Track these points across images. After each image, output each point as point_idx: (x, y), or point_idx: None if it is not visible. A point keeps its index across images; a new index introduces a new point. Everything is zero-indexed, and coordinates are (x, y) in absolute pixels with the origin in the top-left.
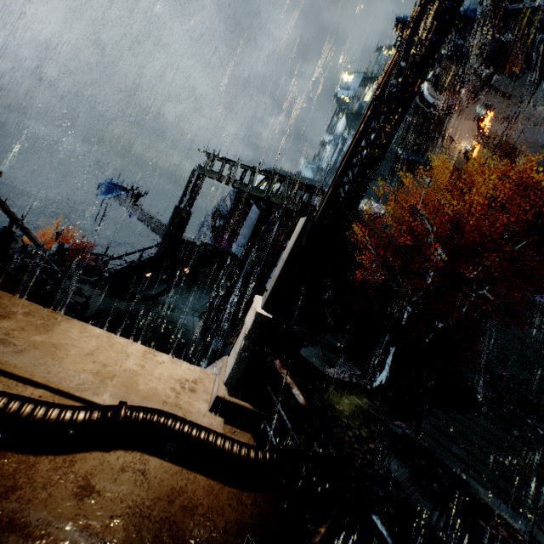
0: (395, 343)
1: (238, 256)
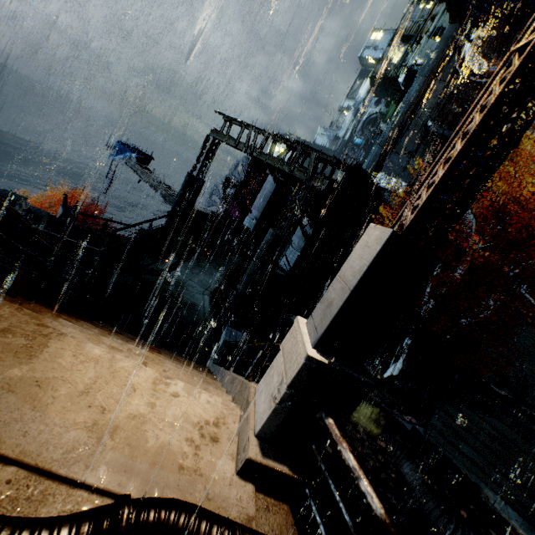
0: (412, 336)
1: (250, 229)
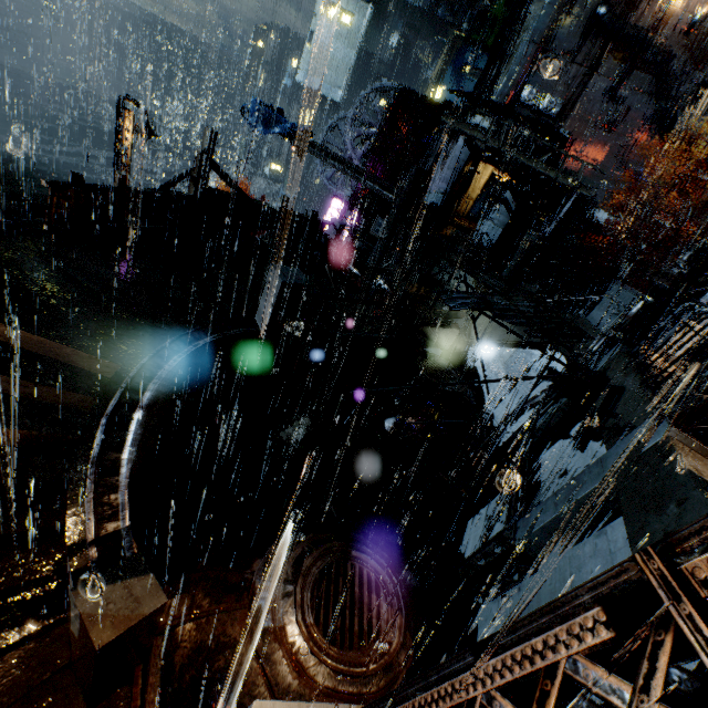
0: None
1: (438, 205)
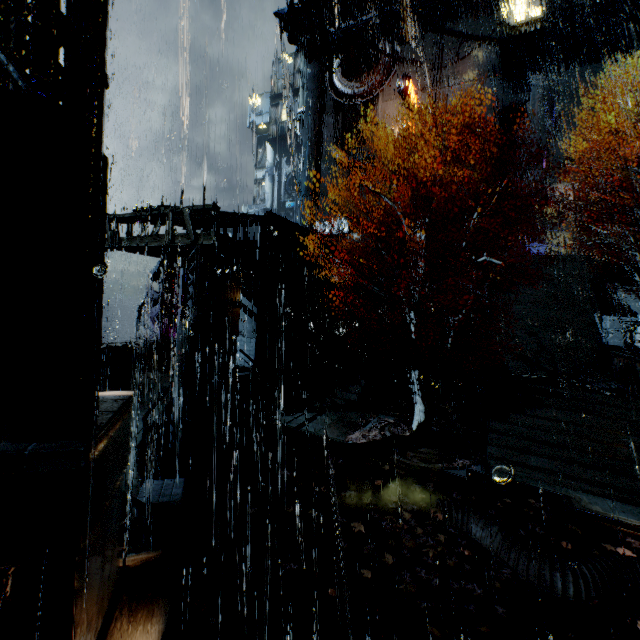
0: (415, 365)
1: None
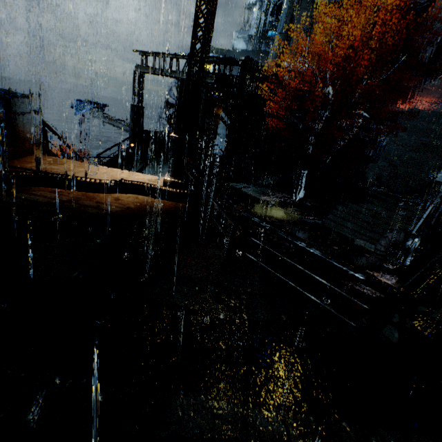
0: (306, 168)
1: None
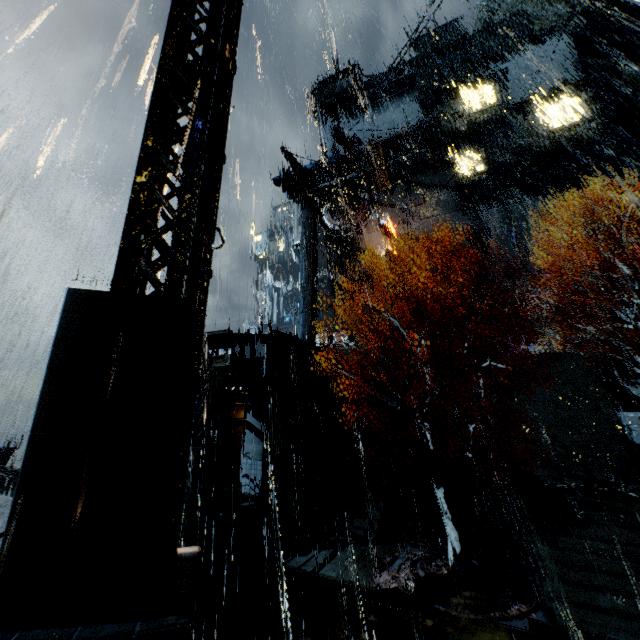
0: (439, 481)
1: None
